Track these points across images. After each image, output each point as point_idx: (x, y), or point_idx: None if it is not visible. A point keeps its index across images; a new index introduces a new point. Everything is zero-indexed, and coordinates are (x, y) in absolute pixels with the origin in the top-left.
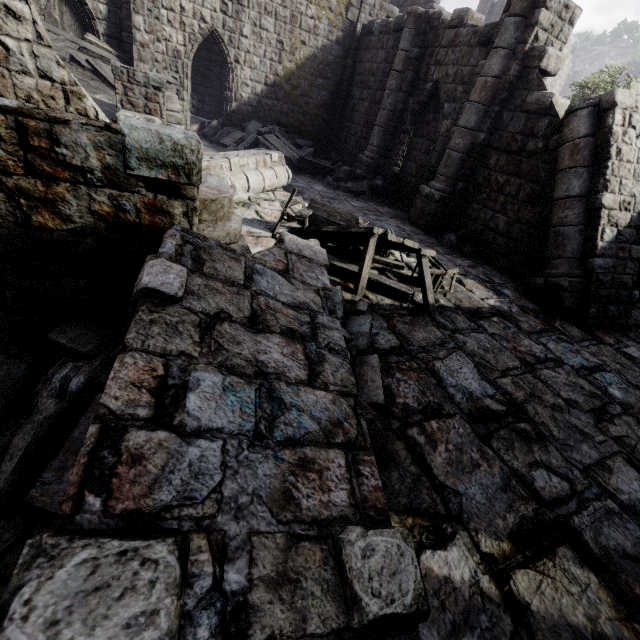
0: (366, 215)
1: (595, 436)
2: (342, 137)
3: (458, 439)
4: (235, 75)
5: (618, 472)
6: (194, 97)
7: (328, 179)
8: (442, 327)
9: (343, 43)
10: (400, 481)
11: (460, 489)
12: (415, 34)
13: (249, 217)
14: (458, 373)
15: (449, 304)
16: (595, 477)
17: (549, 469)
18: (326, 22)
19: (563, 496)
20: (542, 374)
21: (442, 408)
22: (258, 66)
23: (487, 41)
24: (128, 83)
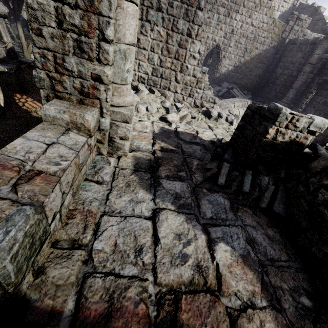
0: None
1: None
2: (266, 91)
3: None
4: (221, 62)
5: None
6: None
7: None
8: None
9: (276, 47)
10: None
11: None
12: (326, 47)
13: None
14: None
15: None
16: None
17: None
18: (270, 39)
19: None
20: None
21: None
22: (232, 59)
23: None
24: None
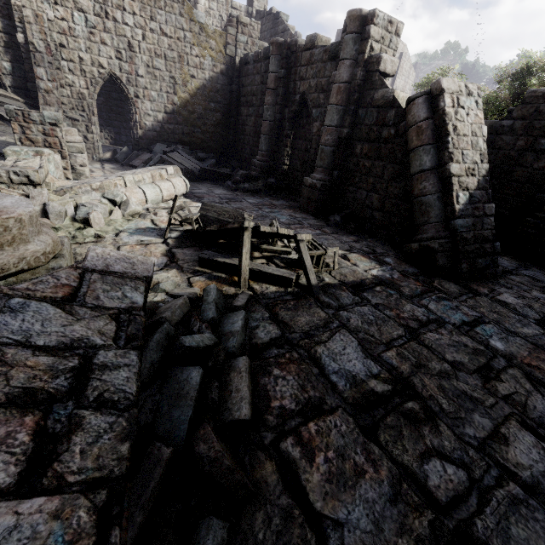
0: (261, 209)
1: (485, 400)
2: (239, 147)
3: (340, 441)
4: (137, 108)
5: (514, 441)
6: (111, 131)
7: (227, 183)
8: (326, 306)
9: (227, 73)
10: (265, 525)
11: (341, 516)
12: (280, 59)
13: (143, 226)
14: (341, 355)
15: (334, 281)
16: (492, 454)
17: (442, 456)
18: (209, 59)
19: (461, 491)
20: (426, 338)
21: (323, 403)
22: (156, 99)
23: (335, 56)
24: (24, 123)
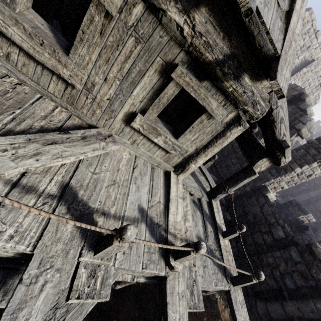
0: None
1: None
2: None
3: None
4: None
5: None
6: None
7: None
8: None
9: None
10: None
11: None
12: None
13: None
14: None
15: None
16: None
17: None
18: None
19: None
20: None
21: None
22: None
23: None
24: None
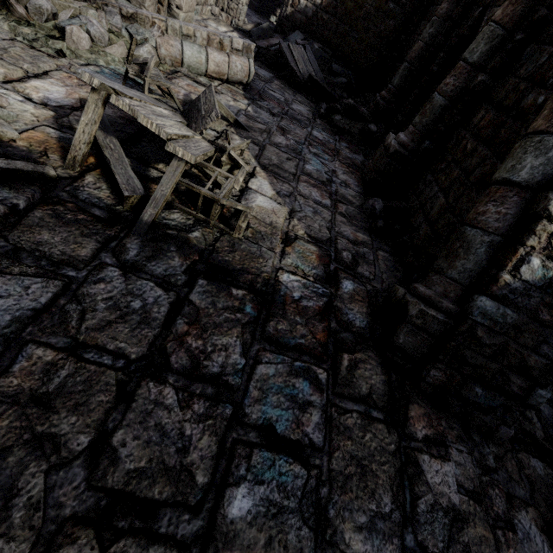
0: (308, 145)
1: None
2: (387, 78)
3: None
4: None
5: None
6: None
7: (322, 105)
8: (111, 250)
9: None
10: None
11: None
12: None
13: (129, 76)
14: None
15: (200, 242)
16: None
17: None
18: None
19: None
20: (144, 387)
21: None
22: None
23: None
24: None
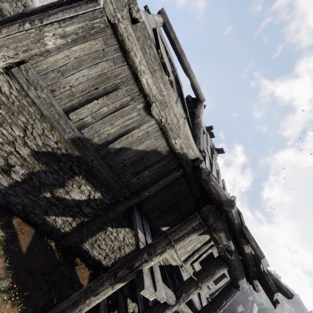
0: None
1: None
2: None
3: None
4: None
5: None
6: None
7: None
8: None
9: None
10: None
11: None
12: None
13: None
14: None
15: None
16: None
17: None
18: None
19: None
20: None
21: None
22: None
23: None
24: None
